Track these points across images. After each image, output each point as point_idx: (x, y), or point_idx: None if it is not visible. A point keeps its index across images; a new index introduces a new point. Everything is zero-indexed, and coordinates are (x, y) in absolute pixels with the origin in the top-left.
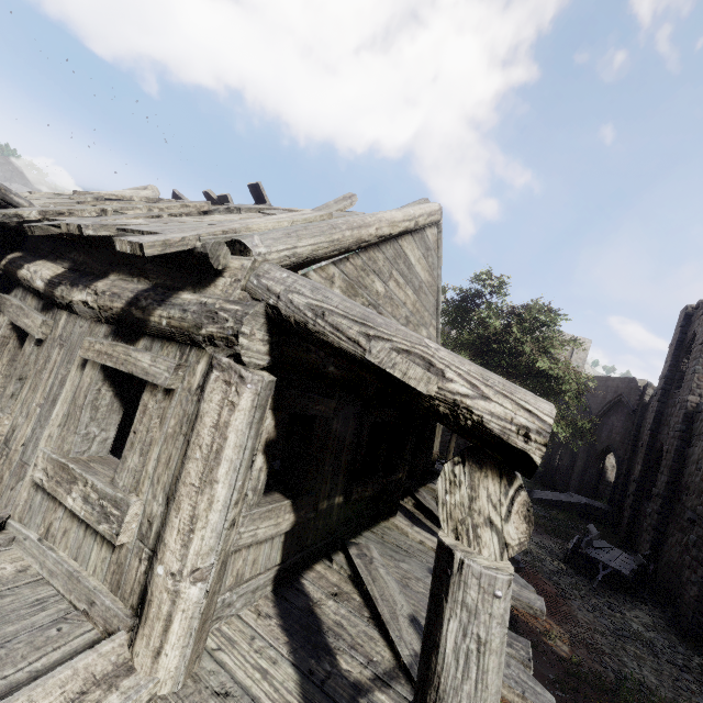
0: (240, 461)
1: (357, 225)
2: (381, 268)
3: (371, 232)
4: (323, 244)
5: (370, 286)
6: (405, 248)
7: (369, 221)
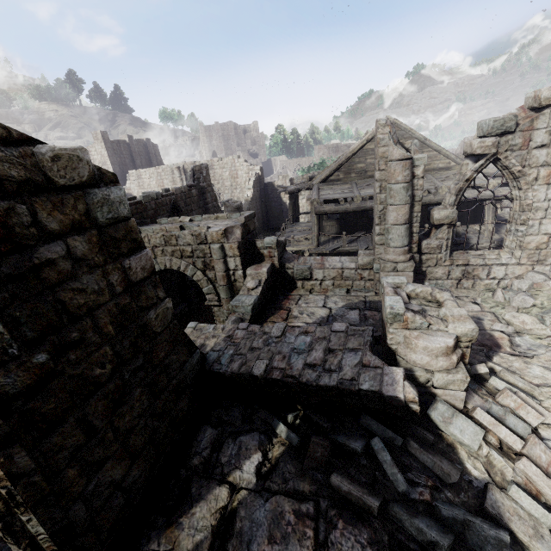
0: (314, 212)
1: (337, 162)
2: (358, 161)
3: (343, 160)
4: (327, 173)
5: (356, 168)
6: (370, 147)
7: (342, 158)
